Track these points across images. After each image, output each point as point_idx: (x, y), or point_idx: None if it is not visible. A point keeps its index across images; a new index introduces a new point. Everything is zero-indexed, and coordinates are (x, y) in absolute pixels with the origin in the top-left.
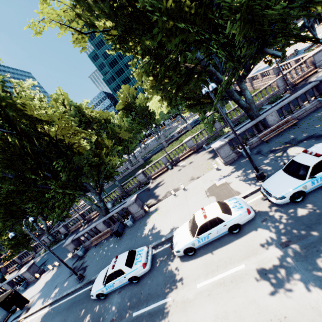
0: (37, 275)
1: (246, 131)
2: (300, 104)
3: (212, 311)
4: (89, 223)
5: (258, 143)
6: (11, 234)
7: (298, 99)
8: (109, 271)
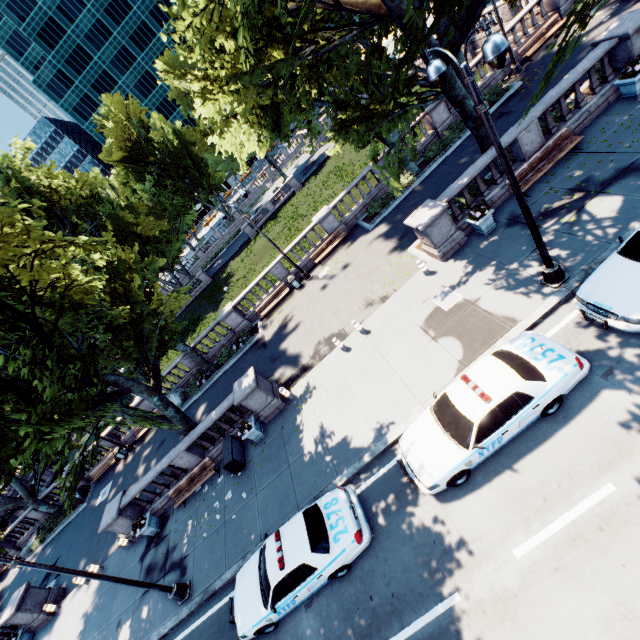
0: (52, 608)
1: (478, 175)
2: (578, 100)
3: (585, 608)
4: (136, 450)
5: (502, 199)
6: None
7: (576, 86)
8: (276, 577)
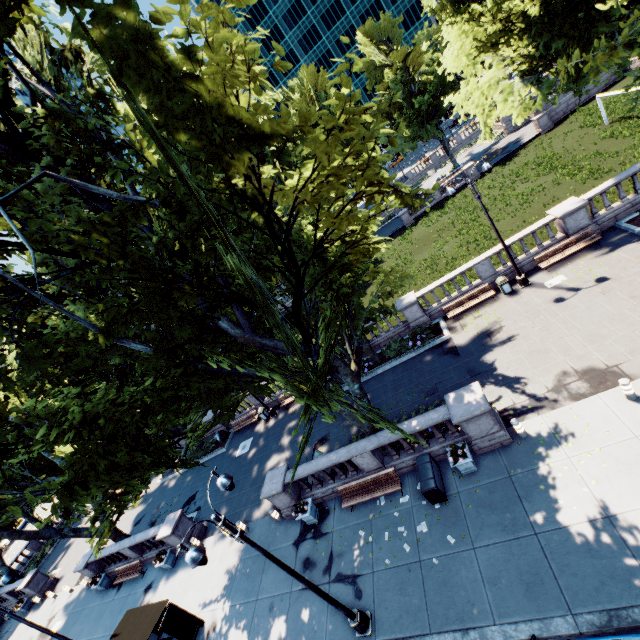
0: (197, 543)
1: None
2: None
3: None
4: (278, 416)
5: None
6: (193, 555)
7: None
8: None
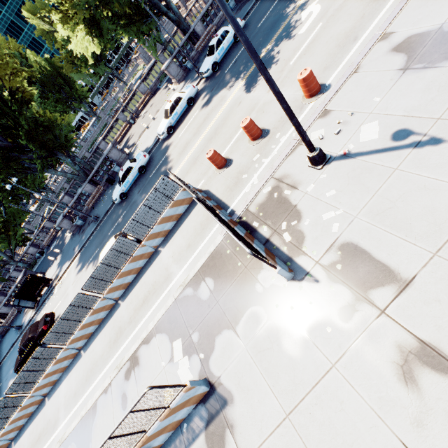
0: (41, 275)
1: (184, 46)
2: (216, 12)
3: (188, 134)
4: None
5: (197, 56)
6: (9, 185)
7: (213, 7)
8: (121, 174)
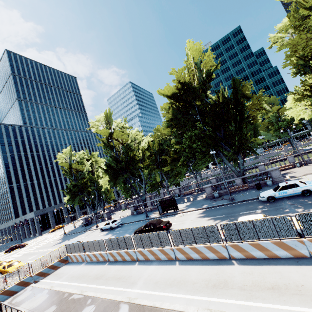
0: None
1: None
2: None
3: None
4: (202, 191)
5: None
6: (212, 152)
7: None
8: (283, 184)
